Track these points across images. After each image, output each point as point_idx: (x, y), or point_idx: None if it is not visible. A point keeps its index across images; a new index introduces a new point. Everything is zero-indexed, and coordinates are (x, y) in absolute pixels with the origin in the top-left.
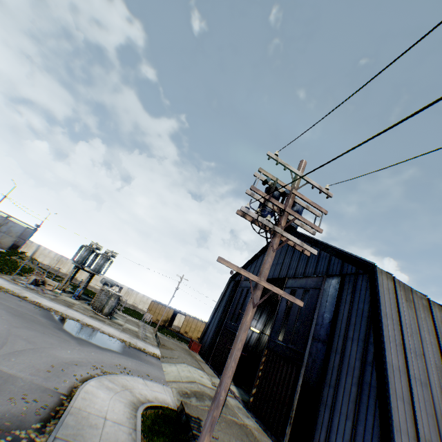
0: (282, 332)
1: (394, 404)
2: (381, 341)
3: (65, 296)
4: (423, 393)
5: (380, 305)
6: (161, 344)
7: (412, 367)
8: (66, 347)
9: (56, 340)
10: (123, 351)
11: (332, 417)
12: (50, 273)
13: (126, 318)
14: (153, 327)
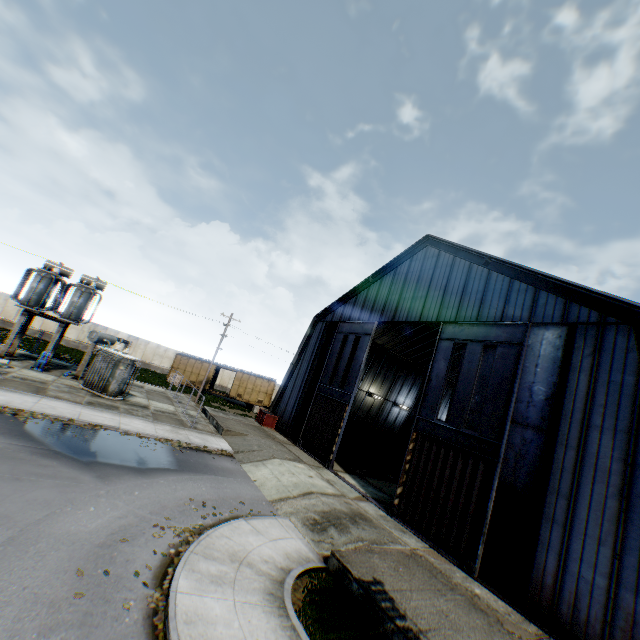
0: (384, 386)
1: None
2: None
3: (21, 369)
4: None
5: None
6: (225, 430)
7: None
8: (81, 499)
9: (52, 490)
10: (180, 465)
11: (568, 540)
12: None
13: (144, 388)
14: (188, 394)
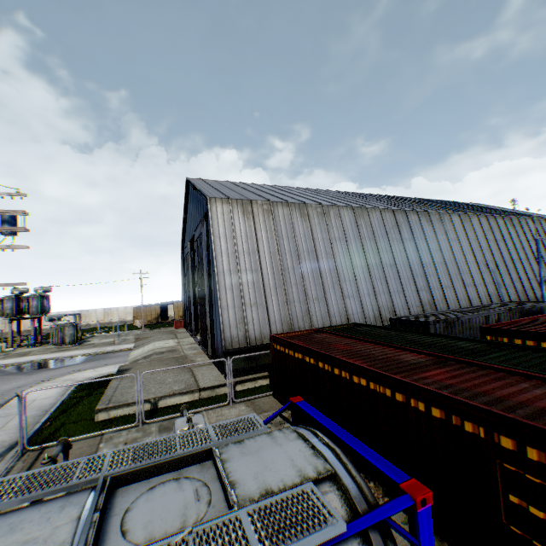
0: None
1: (224, 295)
2: (213, 258)
3: (22, 350)
4: (254, 277)
5: (211, 231)
6: (136, 339)
7: (245, 264)
8: (12, 382)
9: (1, 383)
10: (86, 361)
11: (216, 321)
12: (6, 339)
13: (107, 335)
14: (144, 329)
